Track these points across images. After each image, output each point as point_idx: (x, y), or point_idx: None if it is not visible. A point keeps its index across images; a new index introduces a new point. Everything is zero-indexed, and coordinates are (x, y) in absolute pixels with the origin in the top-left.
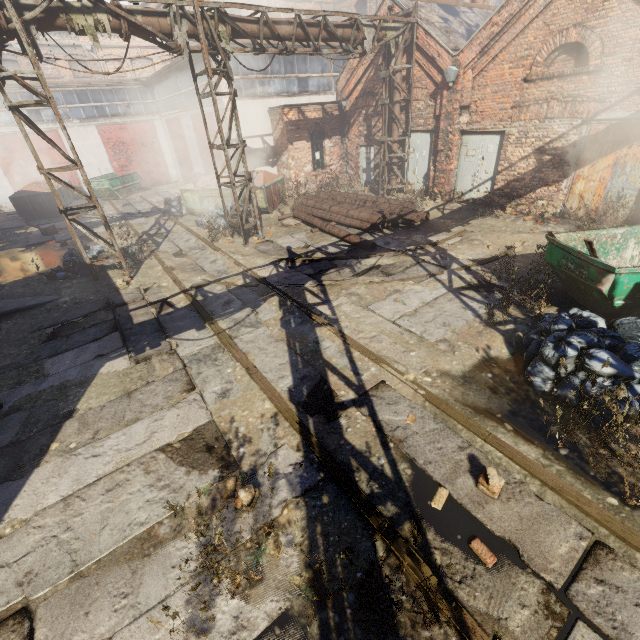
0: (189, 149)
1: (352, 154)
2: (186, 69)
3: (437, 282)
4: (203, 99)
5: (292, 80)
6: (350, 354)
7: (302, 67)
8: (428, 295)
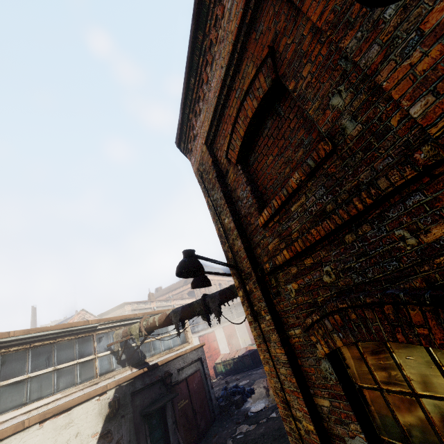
0: None
1: None
2: None
3: None
4: None
5: None
6: None
7: None
8: None
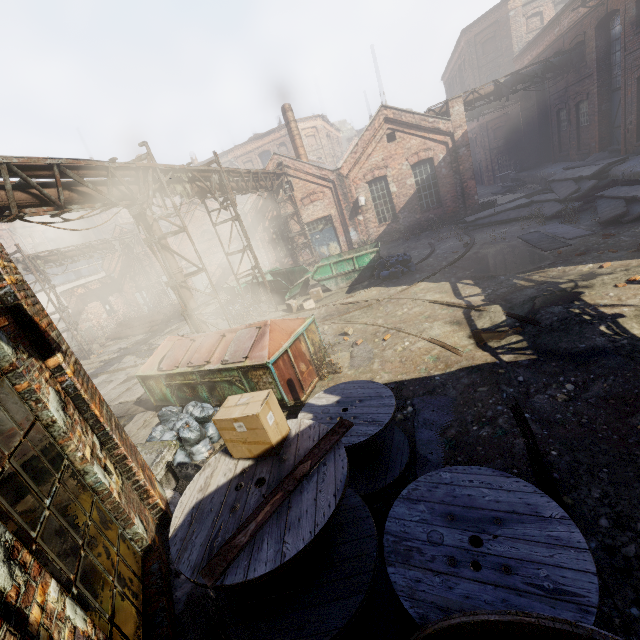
0: None
1: (131, 299)
2: None
3: None
4: None
5: (70, 273)
6: None
7: (74, 265)
8: None
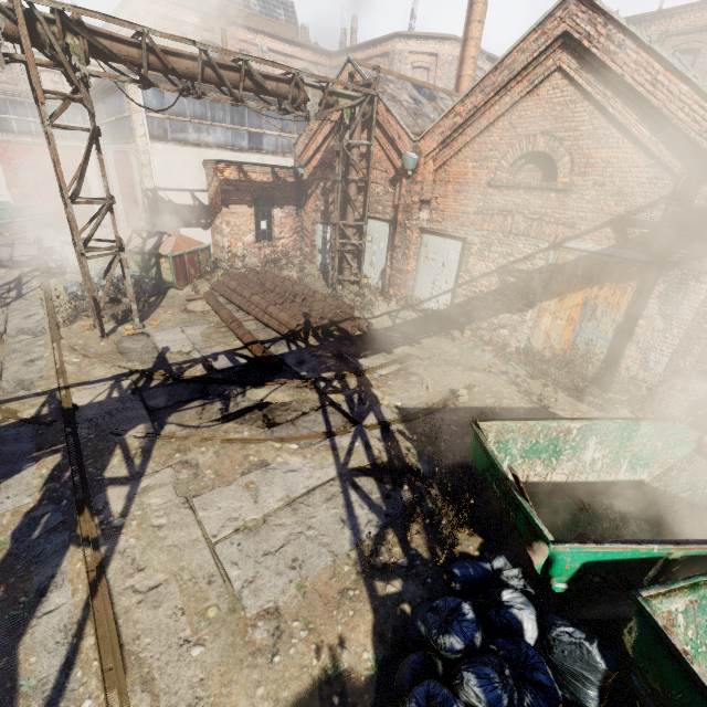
0: (113, 189)
1: (308, 229)
2: (109, 95)
3: (330, 452)
4: (123, 134)
5: (240, 133)
6: (79, 639)
7: (255, 121)
8: (304, 480)
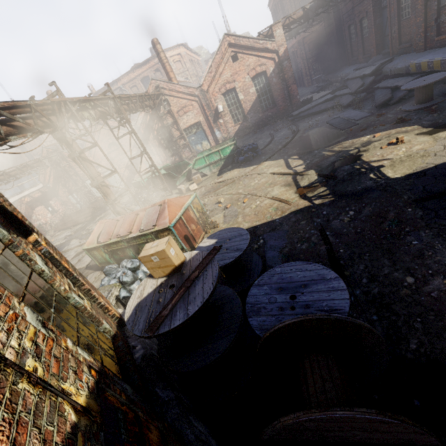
0: None
1: (66, 201)
2: None
3: None
4: None
5: (15, 188)
6: None
7: (17, 181)
8: None
